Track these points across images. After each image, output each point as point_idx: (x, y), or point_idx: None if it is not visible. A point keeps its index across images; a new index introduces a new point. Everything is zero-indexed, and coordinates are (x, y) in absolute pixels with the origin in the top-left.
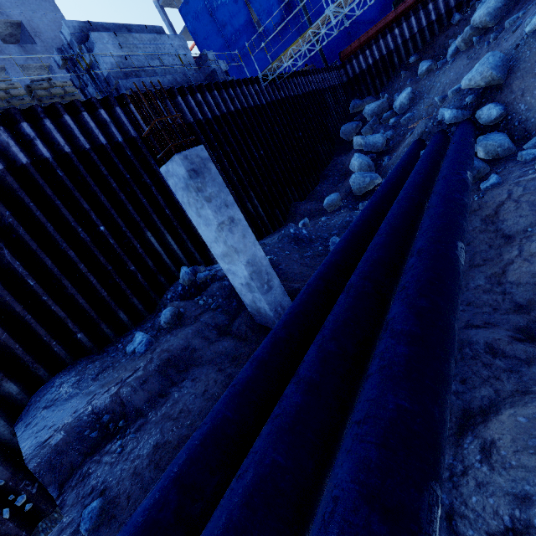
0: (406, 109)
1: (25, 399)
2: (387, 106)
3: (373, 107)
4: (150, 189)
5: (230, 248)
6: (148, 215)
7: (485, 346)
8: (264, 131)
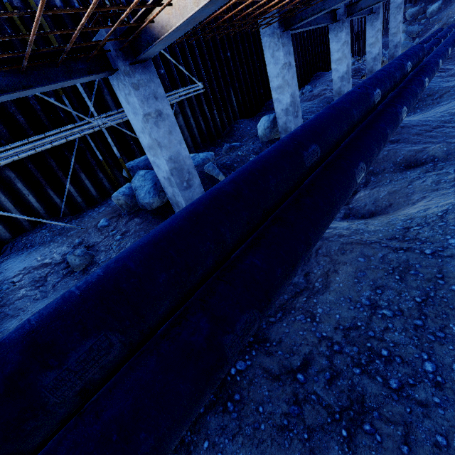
0: (434, 15)
1: (313, 75)
2: (422, 12)
3: (413, 10)
4: None
5: (399, 30)
6: None
7: (454, 68)
8: None
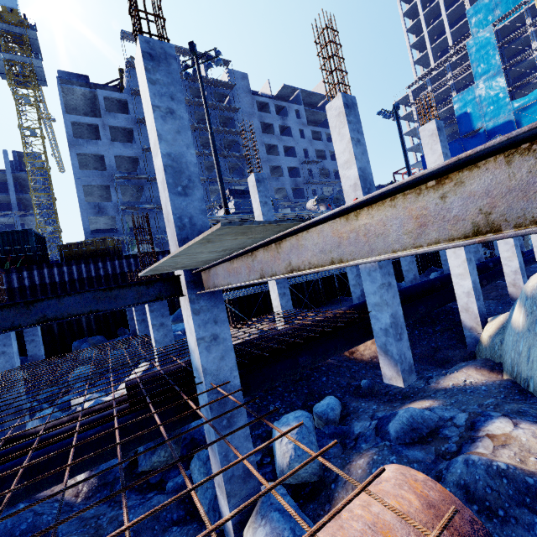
0: None
1: None
2: None
3: None
4: None
5: (519, 239)
6: None
7: None
8: None
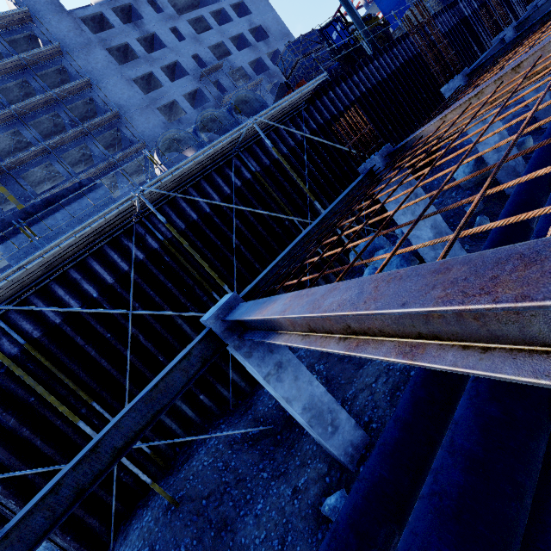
0: None
1: None
2: None
3: None
4: (480, 35)
5: None
6: (482, 46)
7: None
8: (508, 4)
